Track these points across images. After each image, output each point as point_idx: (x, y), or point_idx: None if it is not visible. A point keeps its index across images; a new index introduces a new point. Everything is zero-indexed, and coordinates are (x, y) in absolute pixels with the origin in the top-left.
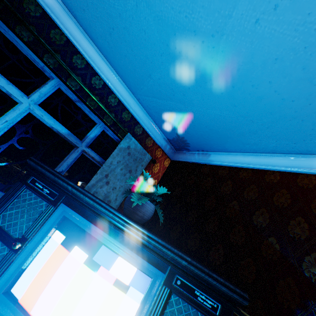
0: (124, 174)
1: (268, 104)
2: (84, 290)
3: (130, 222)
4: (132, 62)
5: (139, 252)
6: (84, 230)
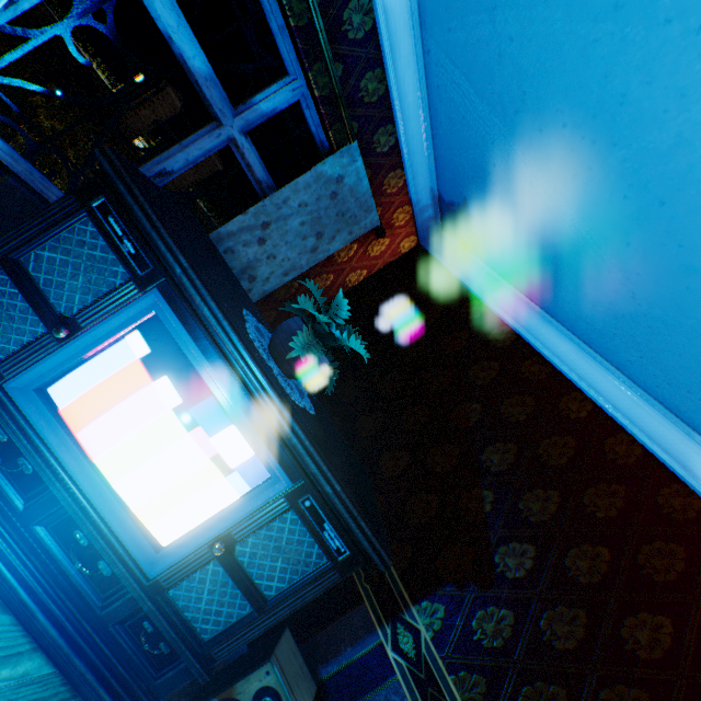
0: (304, 237)
1: (694, 294)
2: (164, 446)
3: (271, 393)
4: None
5: (267, 437)
6: (186, 356)
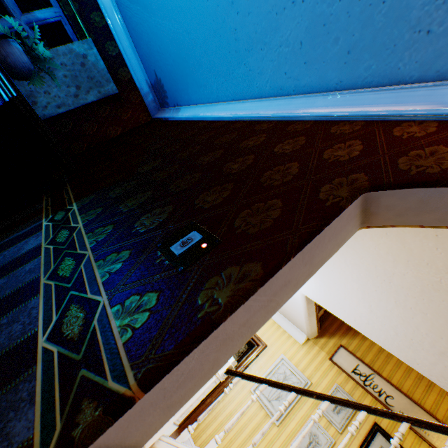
0: (69, 86)
1: (196, 9)
2: None
3: None
4: None
5: None
6: None
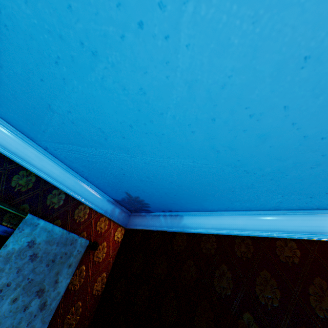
0: (24, 306)
1: (277, 146)
2: None
3: None
4: (2, 82)
5: None
6: None
